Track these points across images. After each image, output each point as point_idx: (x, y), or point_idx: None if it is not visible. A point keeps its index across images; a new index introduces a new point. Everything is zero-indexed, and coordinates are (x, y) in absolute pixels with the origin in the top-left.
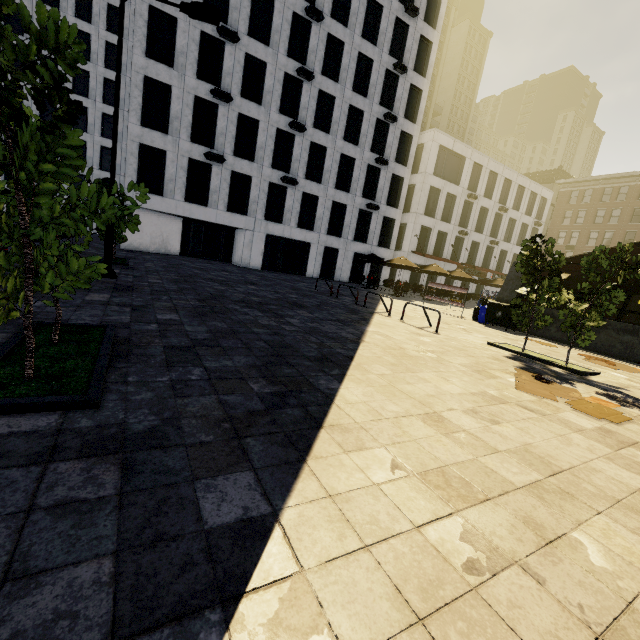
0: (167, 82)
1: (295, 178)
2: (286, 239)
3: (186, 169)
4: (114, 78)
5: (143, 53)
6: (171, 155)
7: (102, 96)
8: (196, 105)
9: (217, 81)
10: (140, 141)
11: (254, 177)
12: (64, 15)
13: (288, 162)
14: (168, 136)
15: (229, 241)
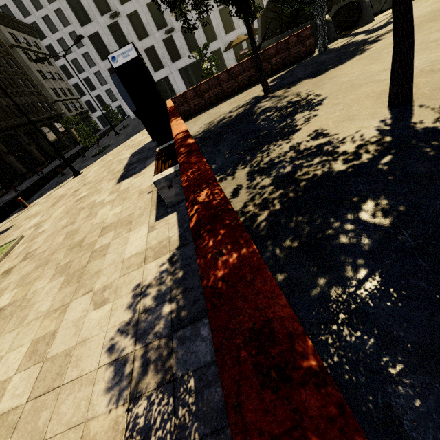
0: (95, 31)
1: (171, 27)
2: (189, 65)
3: None
4: None
5: (80, 27)
6: None
7: None
8: (111, 30)
9: (109, 7)
10: (107, 69)
11: (154, 44)
12: (46, 8)
13: (164, 19)
14: None
15: (169, 84)
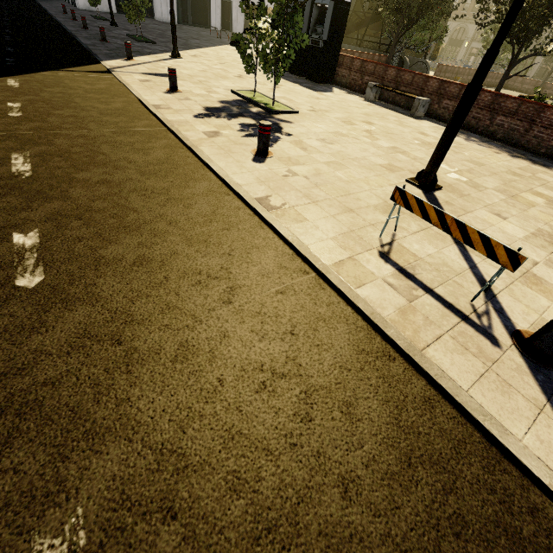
0: None
1: None
2: None
3: None
4: None
5: None
6: None
7: None
8: None
9: None
10: None
11: None
12: None
13: None
14: None
15: None
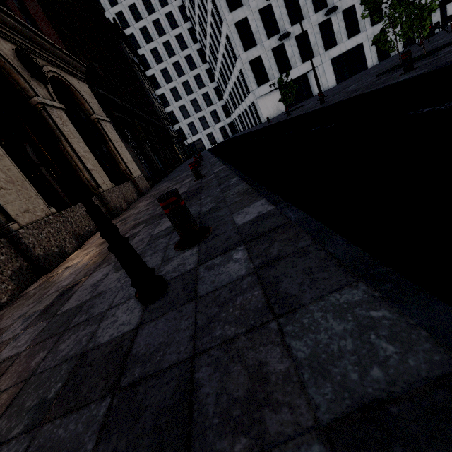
0: (244, 17)
1: (334, 6)
2: (343, 54)
3: (273, 57)
4: (187, 53)
5: (228, 12)
6: (263, 55)
7: (188, 68)
8: (260, 16)
9: None
10: (248, 60)
11: (308, 29)
12: (156, 42)
13: None
14: (257, 46)
15: (306, 84)
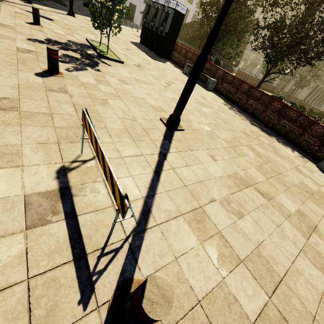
0: None
1: None
2: None
3: None
4: None
5: None
6: None
7: None
8: None
9: None
10: None
11: None
12: None
13: None
14: None
15: None
